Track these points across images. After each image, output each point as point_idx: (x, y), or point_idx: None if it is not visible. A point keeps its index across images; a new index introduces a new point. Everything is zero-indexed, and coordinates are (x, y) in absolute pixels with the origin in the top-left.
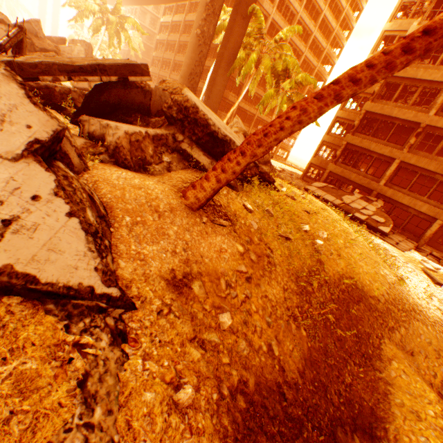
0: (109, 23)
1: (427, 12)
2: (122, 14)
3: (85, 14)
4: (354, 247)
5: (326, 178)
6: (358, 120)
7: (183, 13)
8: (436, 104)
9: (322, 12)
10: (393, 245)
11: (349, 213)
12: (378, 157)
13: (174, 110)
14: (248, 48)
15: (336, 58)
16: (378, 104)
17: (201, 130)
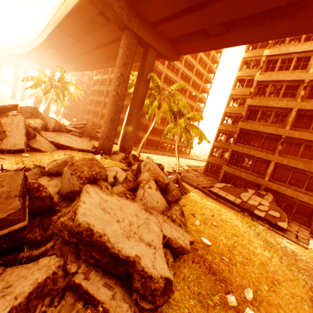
0: (56, 86)
1: (263, 67)
2: (65, 80)
3: (39, 83)
4: (277, 287)
5: (223, 176)
6: (236, 134)
7: (108, 73)
8: (288, 122)
9: (195, 66)
10: (296, 242)
11: (249, 211)
12: (257, 159)
13: (65, 233)
14: (151, 96)
15: (209, 89)
16: (247, 123)
17: (99, 250)
